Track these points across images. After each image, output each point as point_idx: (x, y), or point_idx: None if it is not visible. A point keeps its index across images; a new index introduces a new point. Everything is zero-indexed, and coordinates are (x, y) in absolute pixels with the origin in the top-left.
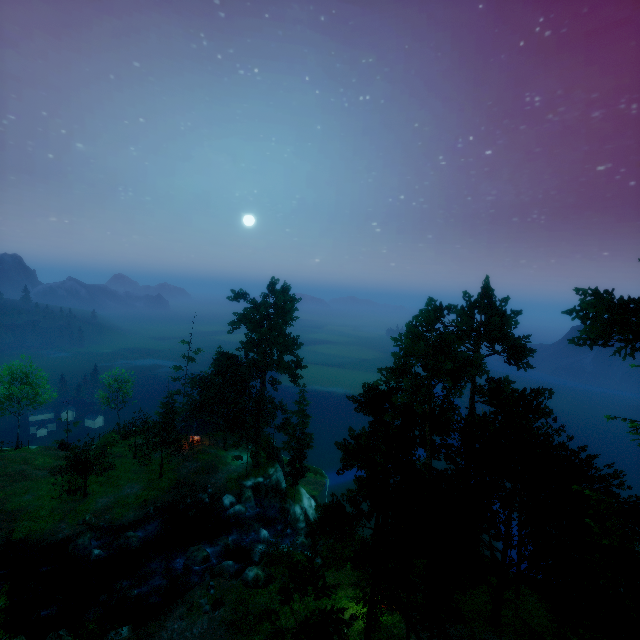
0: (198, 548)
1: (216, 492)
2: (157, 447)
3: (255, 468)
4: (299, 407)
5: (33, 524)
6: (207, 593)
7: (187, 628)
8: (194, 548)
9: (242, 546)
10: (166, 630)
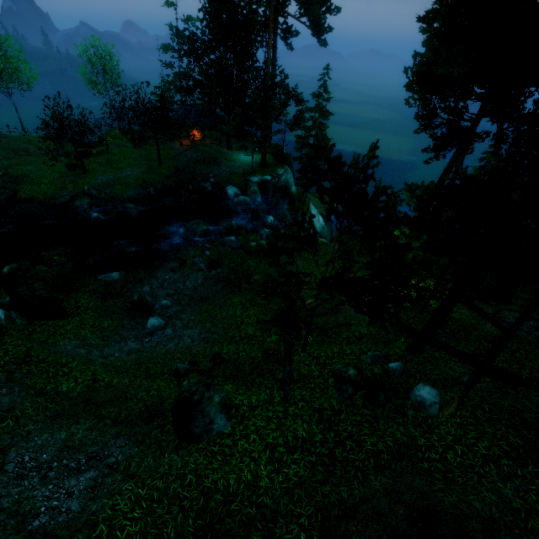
0: (197, 222)
1: (219, 183)
2: (149, 128)
3: (262, 168)
4: (317, 104)
5: (36, 189)
6: (202, 254)
7: (179, 280)
8: (193, 222)
9: (247, 231)
10: (156, 279)
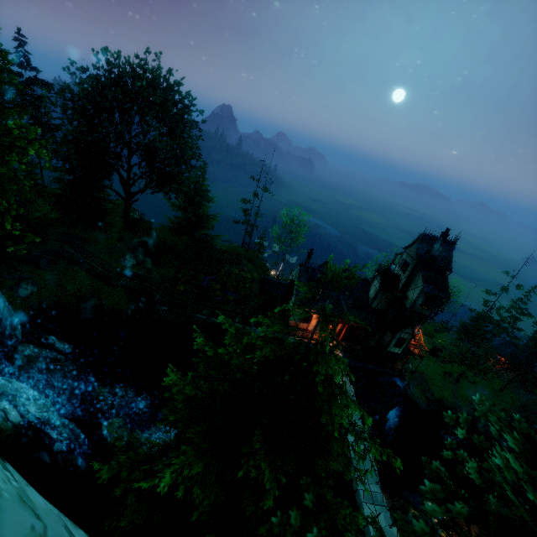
0: None
1: None
2: (509, 370)
3: None
4: None
5: (438, 390)
6: None
7: None
8: None
9: None
10: None
